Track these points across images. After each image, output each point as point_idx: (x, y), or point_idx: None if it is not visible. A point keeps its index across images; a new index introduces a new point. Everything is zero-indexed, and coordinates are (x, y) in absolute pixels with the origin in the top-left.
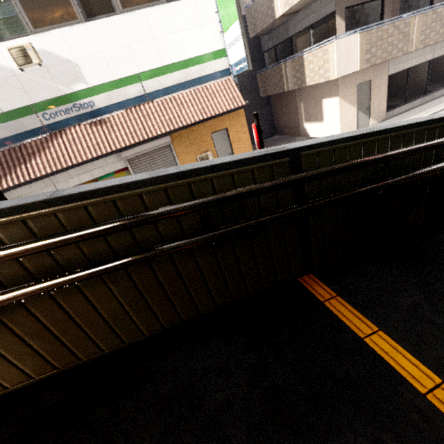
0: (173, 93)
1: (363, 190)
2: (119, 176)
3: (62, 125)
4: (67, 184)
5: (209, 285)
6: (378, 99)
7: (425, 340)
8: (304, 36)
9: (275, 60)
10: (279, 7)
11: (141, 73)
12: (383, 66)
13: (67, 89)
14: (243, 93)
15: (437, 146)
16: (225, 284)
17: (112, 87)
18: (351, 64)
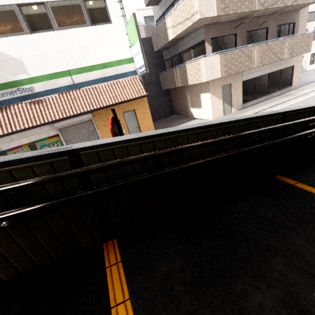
0: (94, 84)
1: (139, 179)
2: (52, 140)
3: (8, 103)
4: (9, 145)
5: (7, 256)
6: (236, 96)
7: (156, 310)
8: (188, 53)
9: (171, 66)
10: (170, 34)
11: (71, 70)
12: (239, 75)
13: (13, 78)
14: (150, 86)
15: (200, 146)
16: (25, 253)
17: (49, 78)
18: (215, 73)
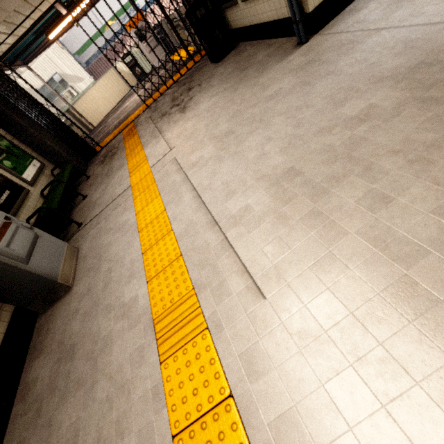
0: None
1: None
2: None
3: None
4: None
5: None
6: None
7: None
8: None
9: None
10: None
11: None
12: None
13: (125, 0)
14: None
15: None
16: None
17: None
18: None
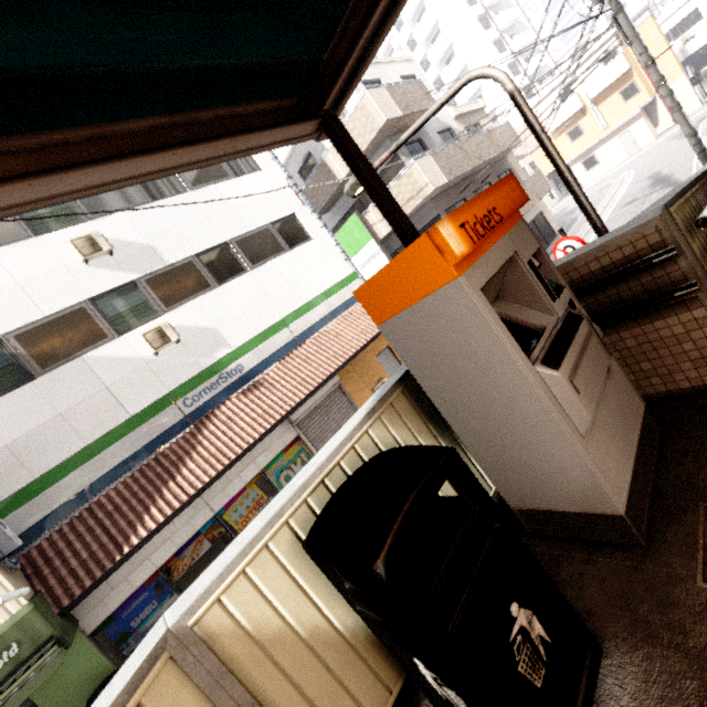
0: (322, 327)
1: None
2: (290, 454)
3: (209, 407)
4: (226, 496)
5: None
6: None
7: None
8: None
9: None
10: (381, 230)
11: (284, 317)
12: None
13: (209, 361)
14: None
15: None
16: None
17: (258, 341)
18: None
